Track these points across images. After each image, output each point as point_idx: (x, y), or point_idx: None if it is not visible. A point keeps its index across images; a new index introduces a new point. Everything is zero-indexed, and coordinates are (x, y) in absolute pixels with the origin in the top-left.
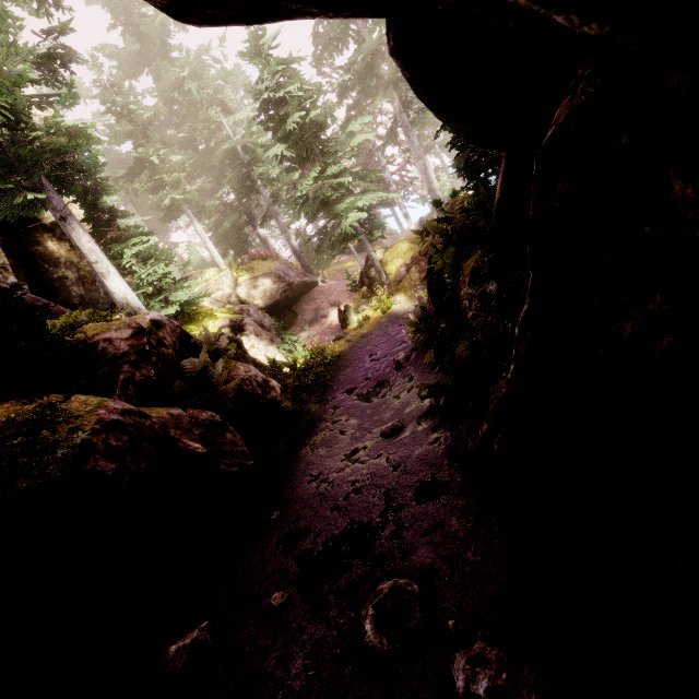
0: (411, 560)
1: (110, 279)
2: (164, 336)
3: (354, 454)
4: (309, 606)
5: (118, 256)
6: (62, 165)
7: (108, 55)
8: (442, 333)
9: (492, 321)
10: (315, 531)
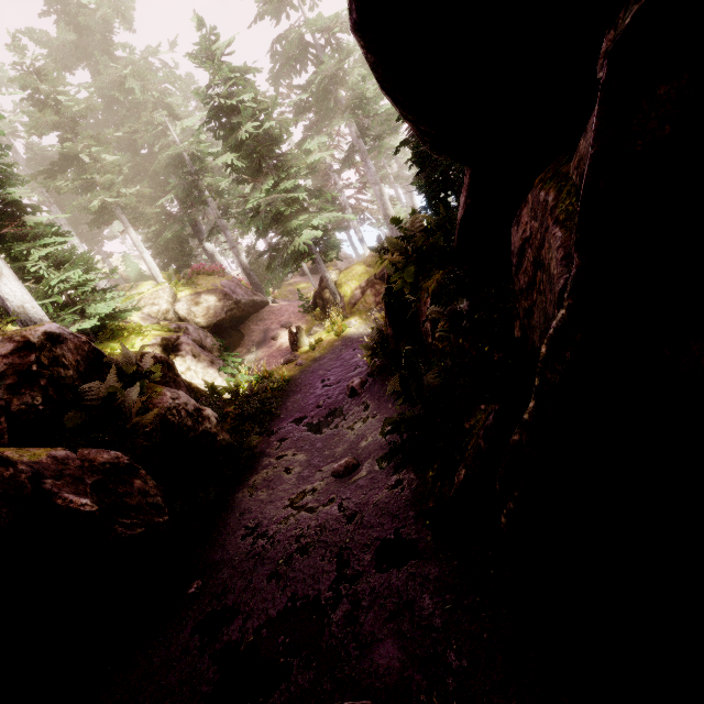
0: (371, 662)
1: (3, 282)
2: (63, 354)
3: (300, 499)
4: None
5: (22, 257)
6: None
7: (36, 40)
8: (407, 357)
9: (463, 344)
10: (244, 611)
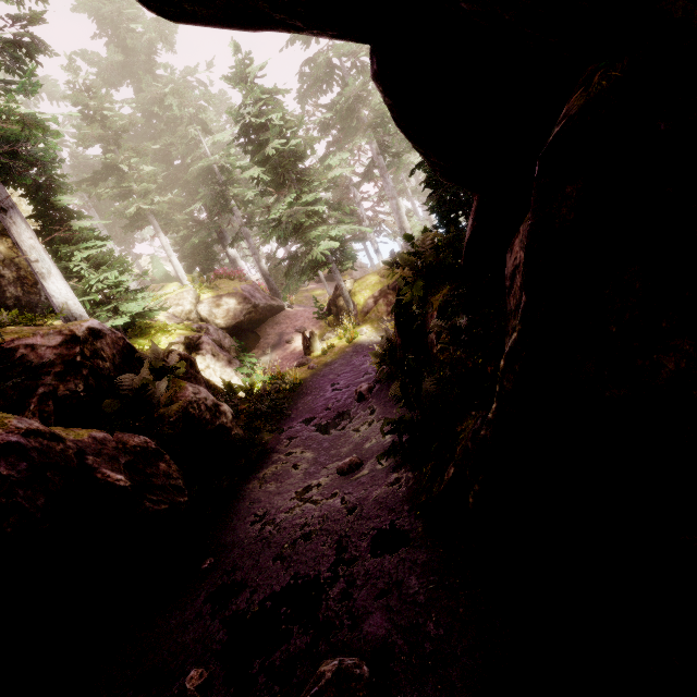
0: (361, 630)
1: (51, 280)
2: (102, 348)
3: (306, 492)
4: (233, 691)
5: (66, 258)
6: (12, 154)
7: (88, 61)
8: (409, 365)
9: (461, 356)
10: (252, 585)
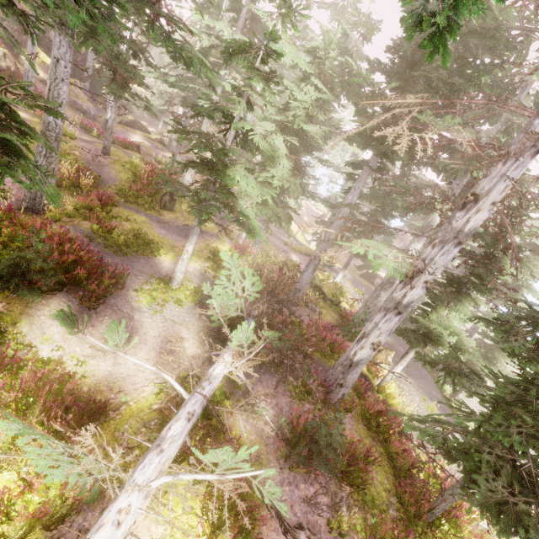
0: None
1: None
2: None
3: None
4: None
5: None
6: None
7: None
8: None
9: None
10: None
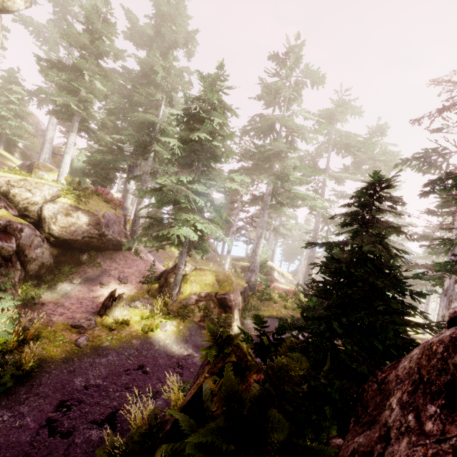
0: None
1: None
2: None
3: None
4: None
5: None
6: None
7: (128, 16)
8: None
9: None
10: None
